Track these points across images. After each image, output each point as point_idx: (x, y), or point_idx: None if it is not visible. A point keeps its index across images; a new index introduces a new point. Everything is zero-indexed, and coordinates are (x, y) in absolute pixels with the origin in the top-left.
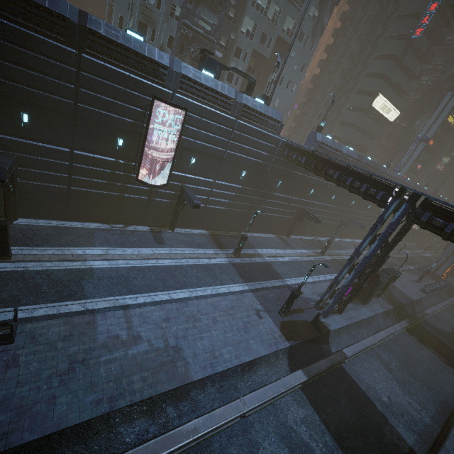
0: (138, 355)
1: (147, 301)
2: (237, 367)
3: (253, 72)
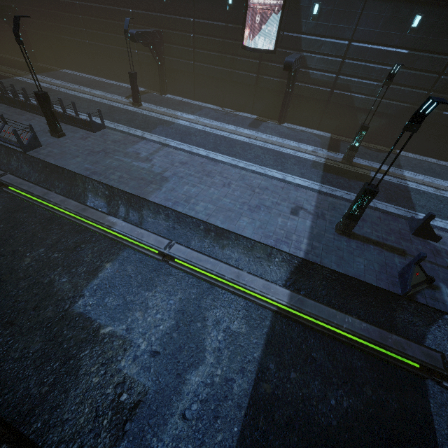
0: (136, 167)
1: (185, 149)
2: (200, 222)
3: None
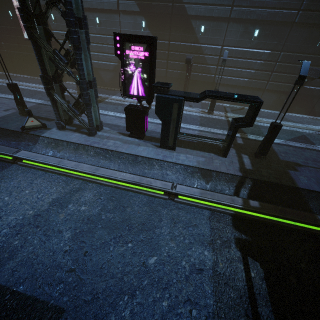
0: None
1: None
2: None
3: None
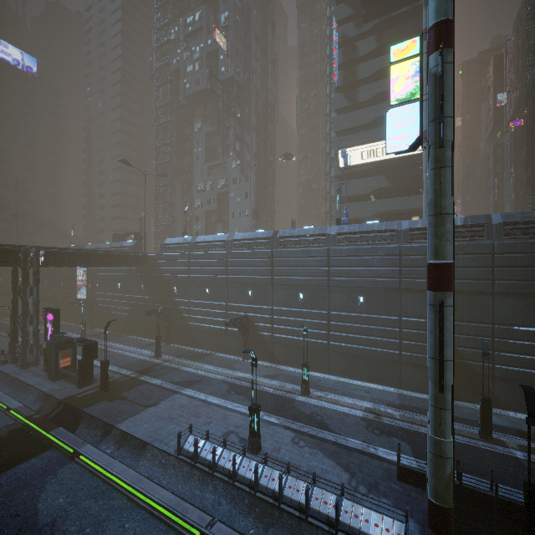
0: None
1: None
2: None
3: (219, 222)
